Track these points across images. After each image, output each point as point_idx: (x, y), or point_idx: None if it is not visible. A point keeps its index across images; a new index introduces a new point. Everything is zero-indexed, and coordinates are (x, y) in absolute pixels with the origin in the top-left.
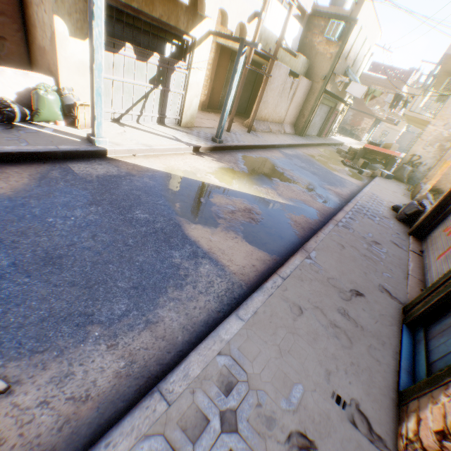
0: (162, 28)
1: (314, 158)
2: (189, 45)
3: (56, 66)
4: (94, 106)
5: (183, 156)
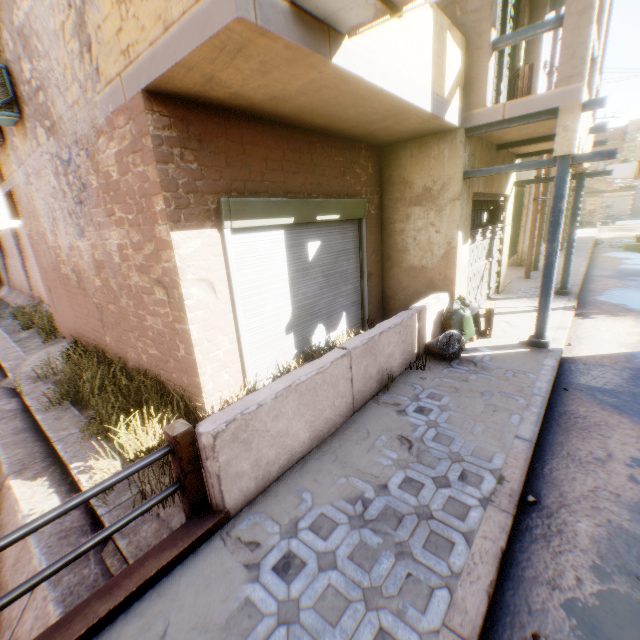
0: (492, 199)
1: (638, 268)
2: (501, 204)
3: (450, 279)
4: (548, 304)
5: (582, 325)
